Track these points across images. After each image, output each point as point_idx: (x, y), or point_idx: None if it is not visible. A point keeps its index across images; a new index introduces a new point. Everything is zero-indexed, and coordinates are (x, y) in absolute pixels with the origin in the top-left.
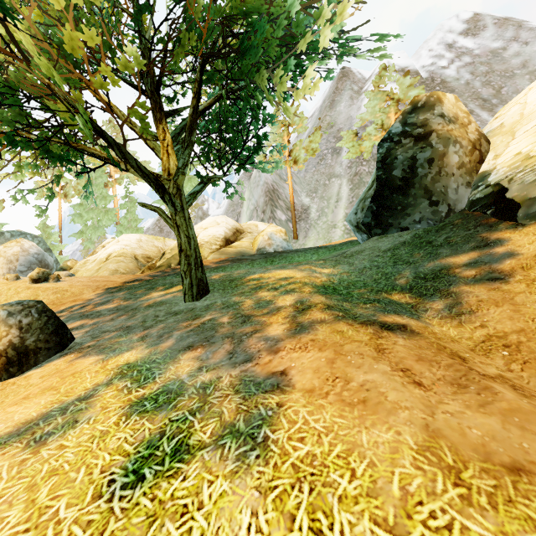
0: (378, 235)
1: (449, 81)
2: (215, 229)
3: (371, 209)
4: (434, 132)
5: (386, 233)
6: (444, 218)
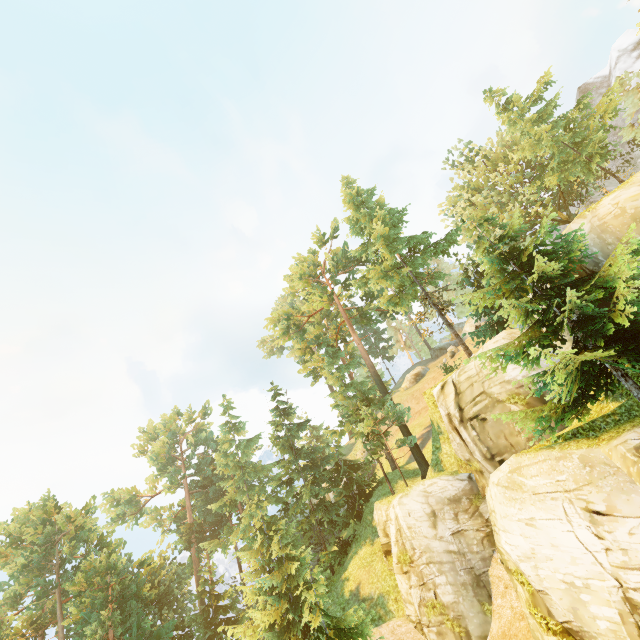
0: None
1: None
2: None
3: None
4: None
5: None
6: None
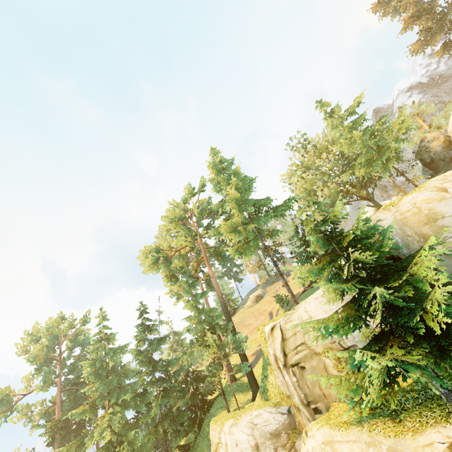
0: (435, 176)
1: (444, 73)
2: (368, 213)
3: (427, 171)
4: (429, 146)
5: (437, 174)
6: (449, 161)
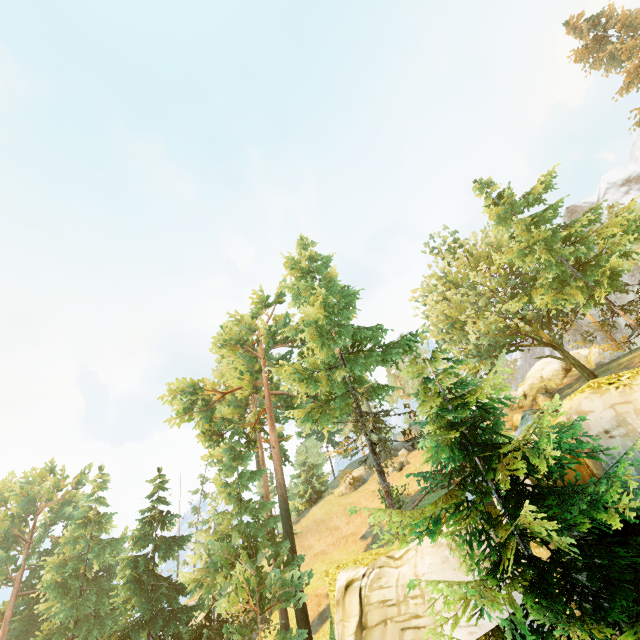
0: None
1: None
2: (551, 366)
3: None
4: None
5: None
6: None
